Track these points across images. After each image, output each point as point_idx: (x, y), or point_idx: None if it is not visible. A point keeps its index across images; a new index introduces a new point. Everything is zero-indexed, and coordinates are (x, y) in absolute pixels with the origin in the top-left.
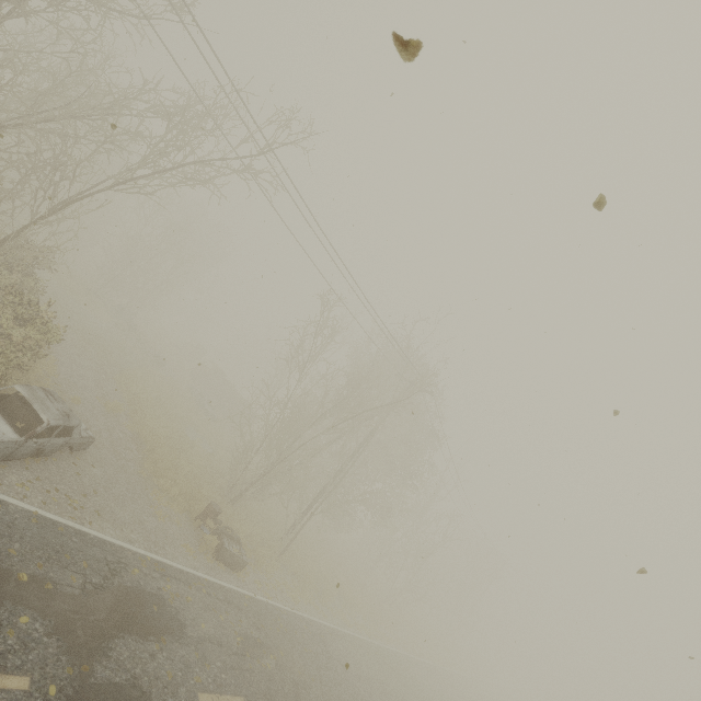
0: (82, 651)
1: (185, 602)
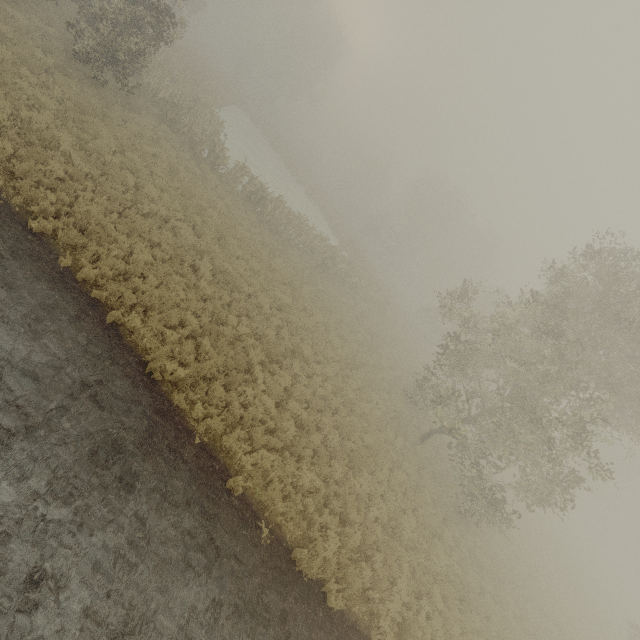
0: None
1: None
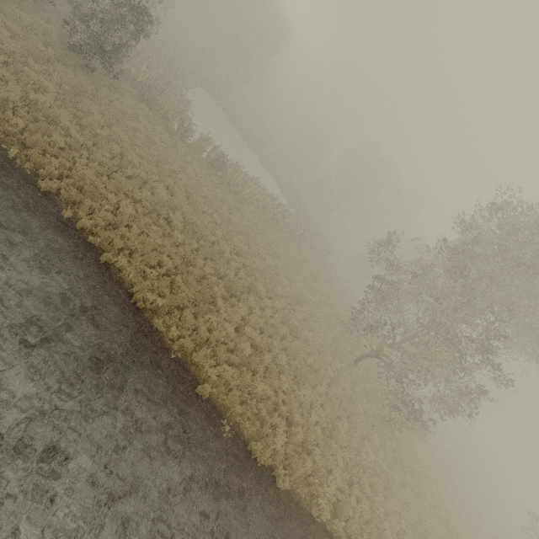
0: None
1: None
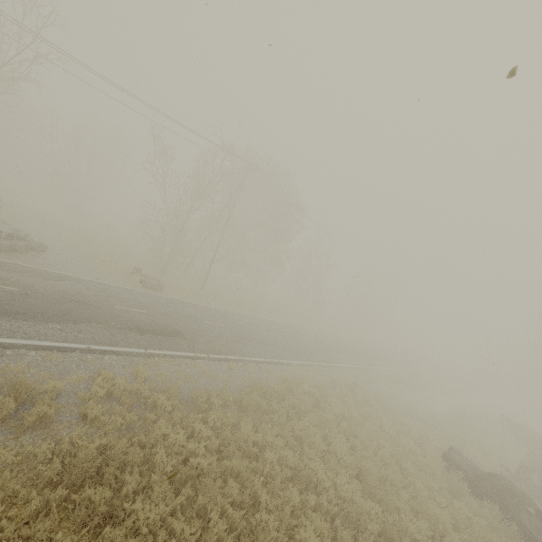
0: (45, 289)
1: (113, 291)
